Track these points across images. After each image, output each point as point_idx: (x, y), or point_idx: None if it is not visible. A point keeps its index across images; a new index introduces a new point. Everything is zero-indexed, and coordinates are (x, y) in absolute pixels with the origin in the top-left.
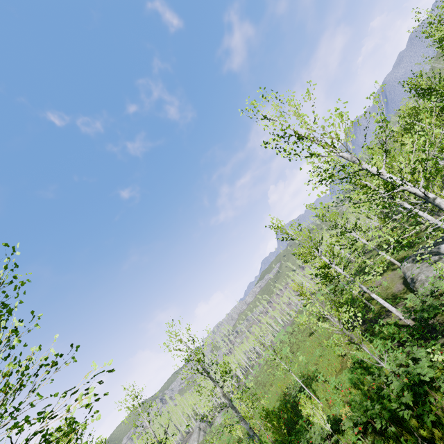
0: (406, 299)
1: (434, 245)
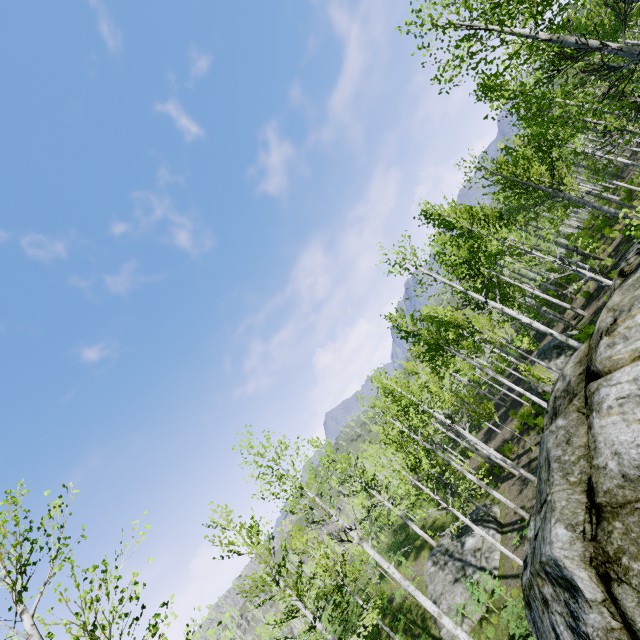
0: (433, 638)
1: (462, 533)
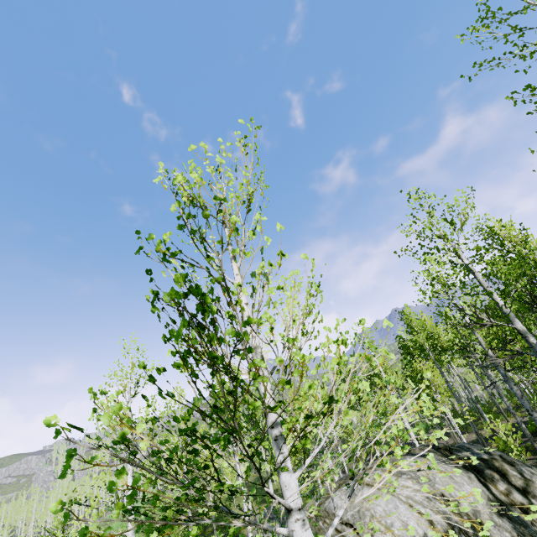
0: None
1: None
